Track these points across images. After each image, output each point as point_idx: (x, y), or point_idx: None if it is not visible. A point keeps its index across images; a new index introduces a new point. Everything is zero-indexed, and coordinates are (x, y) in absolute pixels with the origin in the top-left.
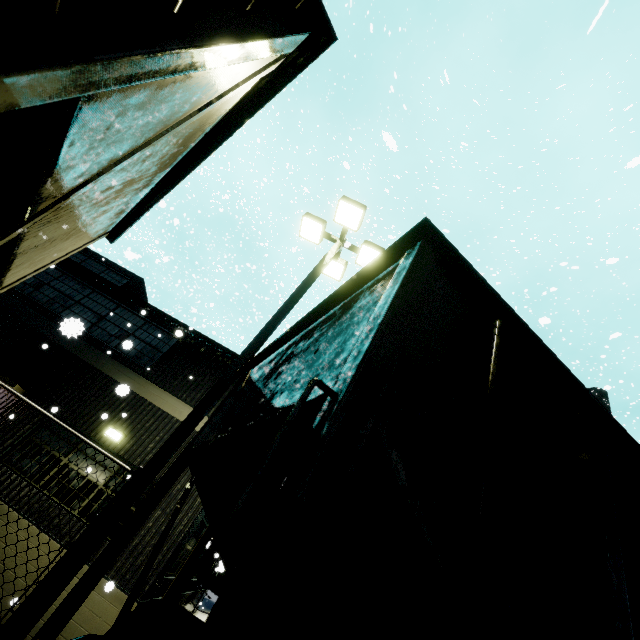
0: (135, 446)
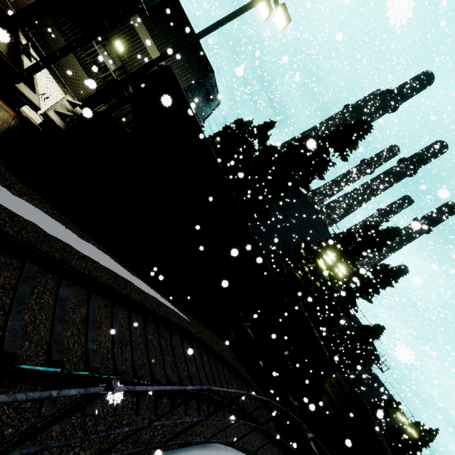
0: (128, 60)
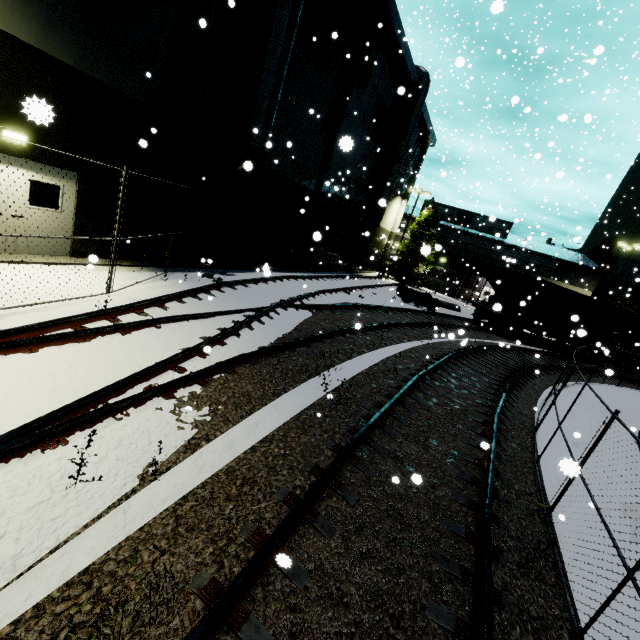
0: None
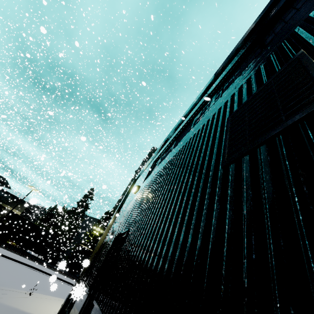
0: (3, 214)
